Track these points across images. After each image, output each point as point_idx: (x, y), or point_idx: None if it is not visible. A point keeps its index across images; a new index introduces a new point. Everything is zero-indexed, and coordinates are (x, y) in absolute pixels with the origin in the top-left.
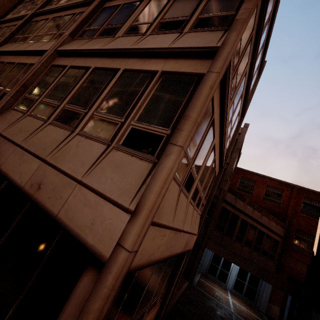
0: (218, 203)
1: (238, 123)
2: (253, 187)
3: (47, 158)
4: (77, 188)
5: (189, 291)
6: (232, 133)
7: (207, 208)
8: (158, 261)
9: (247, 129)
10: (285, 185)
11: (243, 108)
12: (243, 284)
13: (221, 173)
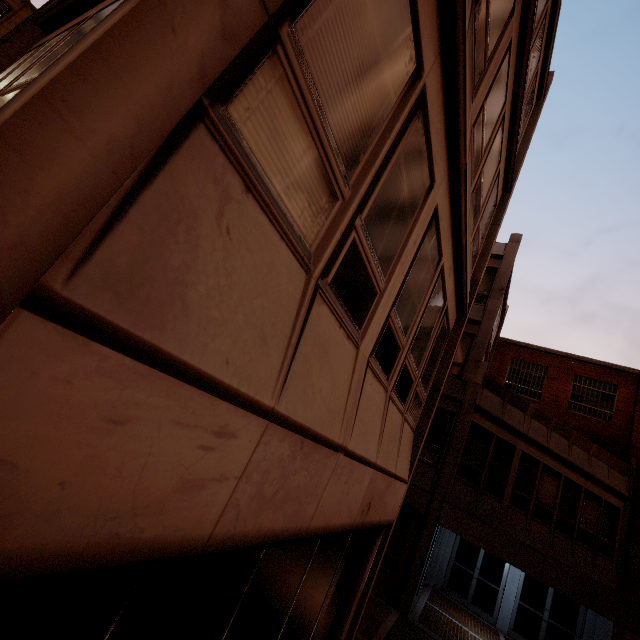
0: (461, 414)
1: (497, 205)
2: (541, 380)
3: None
4: None
5: (399, 639)
6: (484, 225)
7: (432, 412)
8: (216, 548)
9: (517, 245)
10: (619, 373)
11: (508, 165)
12: (537, 619)
13: (462, 322)
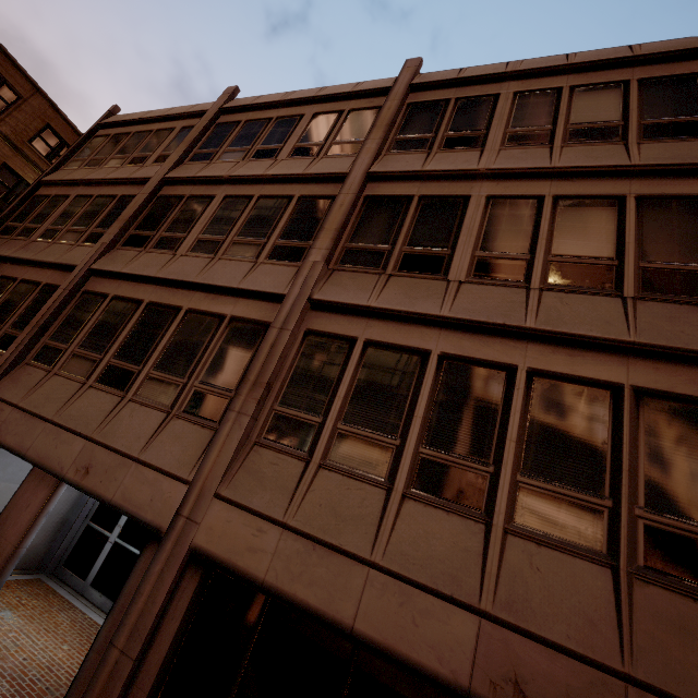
0: None
1: None
2: None
3: (484, 605)
4: (634, 696)
5: None
6: None
7: None
8: None
9: None
10: None
11: None
12: None
13: None
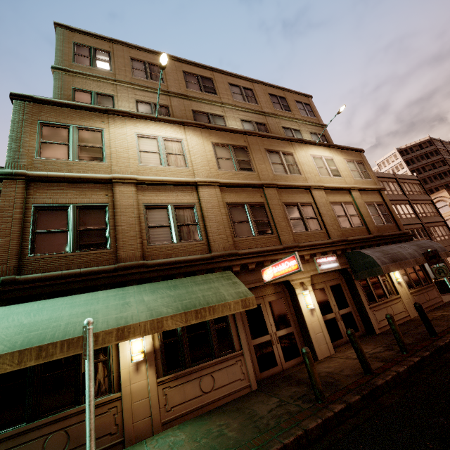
0: None
1: None
2: None
3: None
4: None
5: None
6: None
7: None
8: None
9: None
10: None
11: None
12: None
13: None
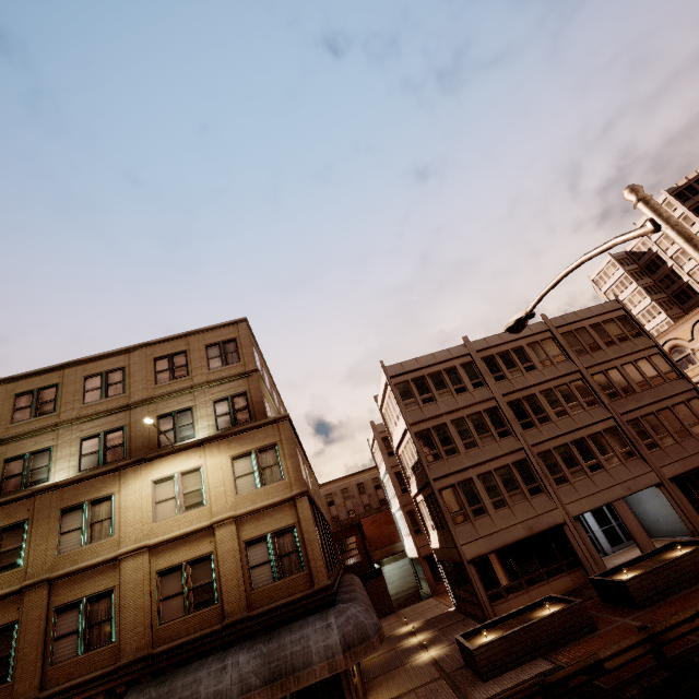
0: None
1: None
2: None
3: None
4: None
5: None
6: None
7: None
8: None
9: None
10: None
11: None
12: None
13: None
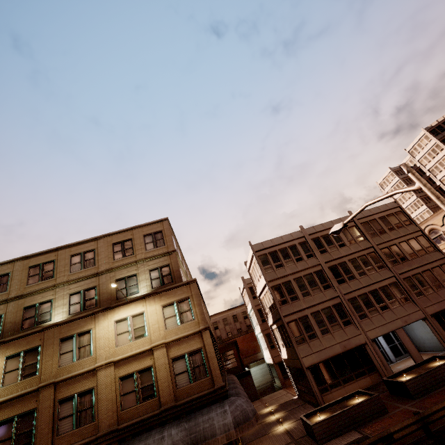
0: None
1: None
2: None
3: None
4: None
5: None
6: None
7: None
8: None
9: None
10: None
11: None
12: None
13: None
